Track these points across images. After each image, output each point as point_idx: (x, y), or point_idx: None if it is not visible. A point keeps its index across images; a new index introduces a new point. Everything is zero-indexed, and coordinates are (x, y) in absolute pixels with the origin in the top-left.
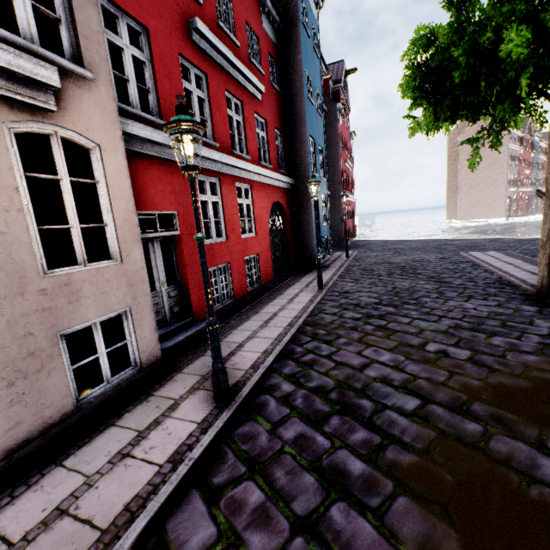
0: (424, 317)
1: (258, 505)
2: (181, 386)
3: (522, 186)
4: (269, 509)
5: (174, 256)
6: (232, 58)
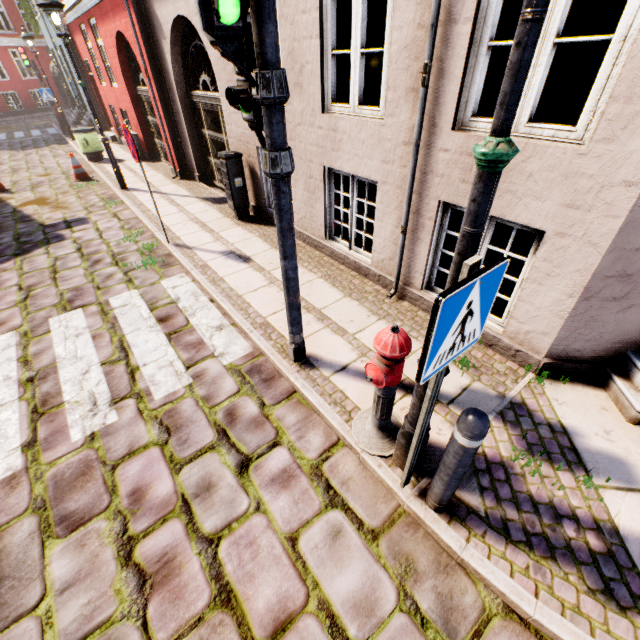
0: None
1: None
2: None
3: None
4: None
5: None
6: None
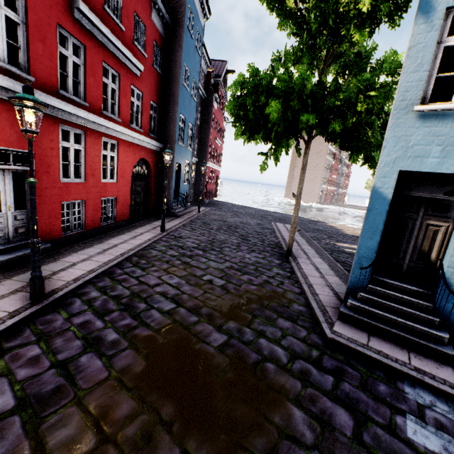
0: (217, 260)
1: (34, 356)
2: (6, 288)
3: (331, 185)
4: (41, 358)
5: (26, 187)
6: (113, 39)
